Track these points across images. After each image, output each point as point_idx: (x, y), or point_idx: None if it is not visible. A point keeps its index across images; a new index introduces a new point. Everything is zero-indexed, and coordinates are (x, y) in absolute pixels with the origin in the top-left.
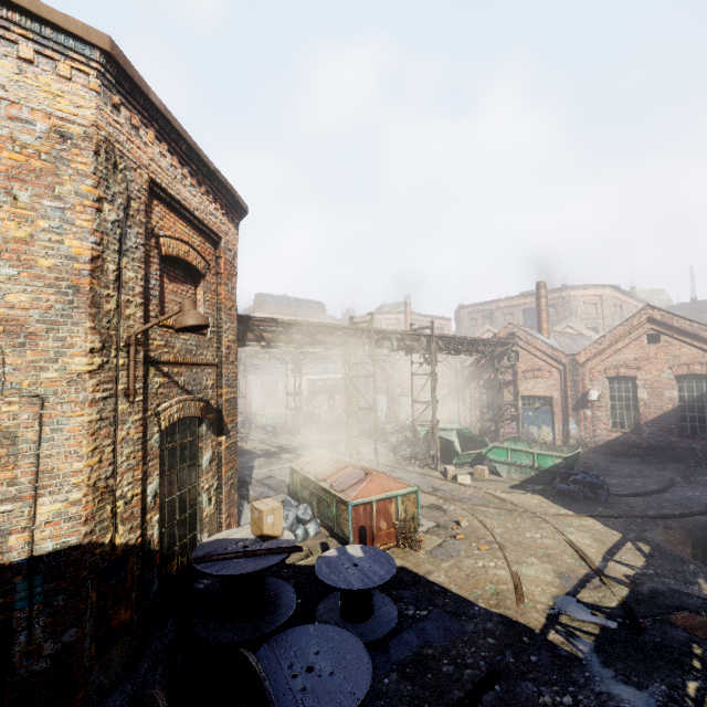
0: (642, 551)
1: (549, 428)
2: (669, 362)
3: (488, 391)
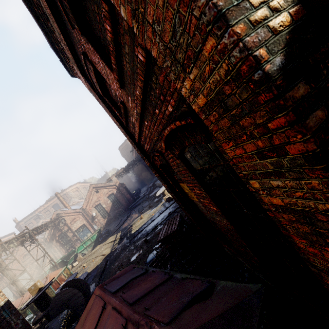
0: (120, 232)
1: (90, 233)
2: (104, 195)
3: (62, 239)
